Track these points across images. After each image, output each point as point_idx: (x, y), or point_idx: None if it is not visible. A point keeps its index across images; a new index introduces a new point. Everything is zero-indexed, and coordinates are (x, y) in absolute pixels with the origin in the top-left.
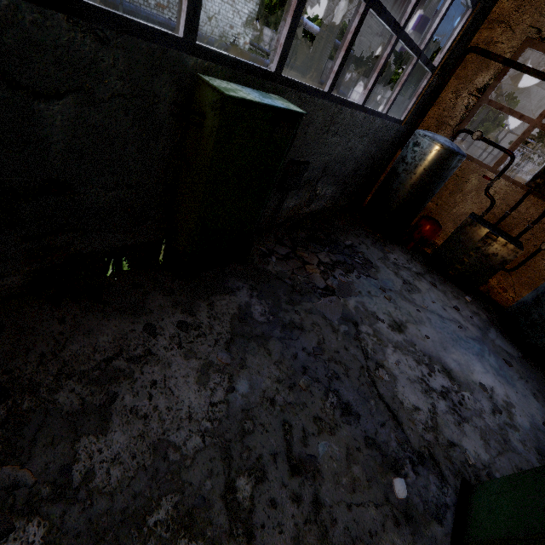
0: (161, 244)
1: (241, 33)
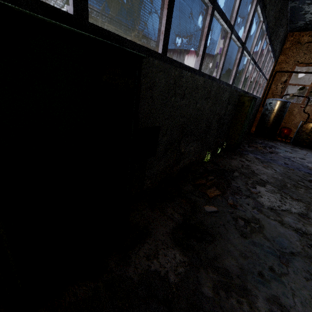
0: (224, 144)
1: None
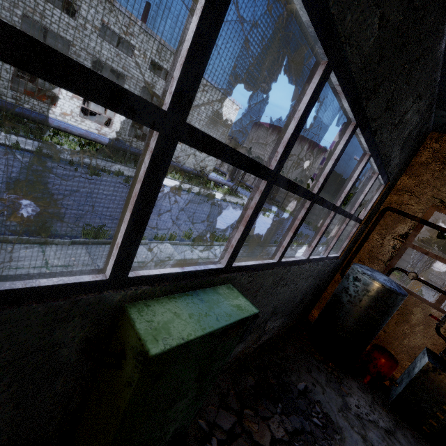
0: None
1: (208, 164)
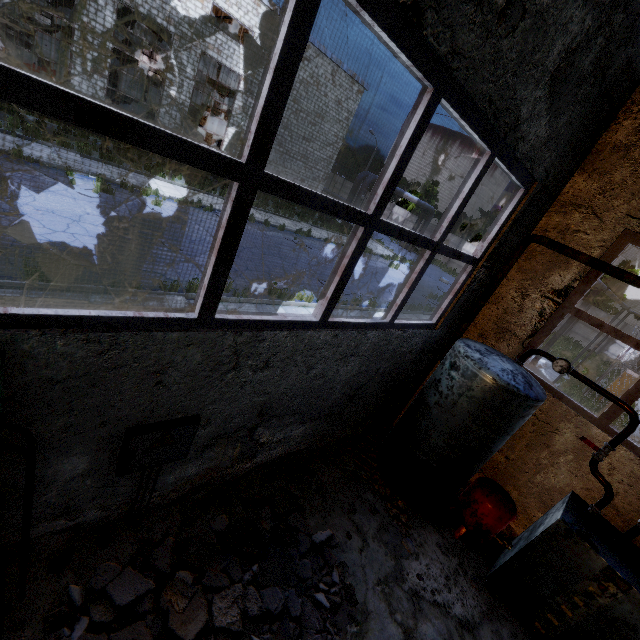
0: None
1: (312, 186)
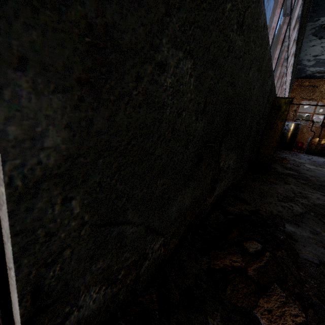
0: None
1: None
